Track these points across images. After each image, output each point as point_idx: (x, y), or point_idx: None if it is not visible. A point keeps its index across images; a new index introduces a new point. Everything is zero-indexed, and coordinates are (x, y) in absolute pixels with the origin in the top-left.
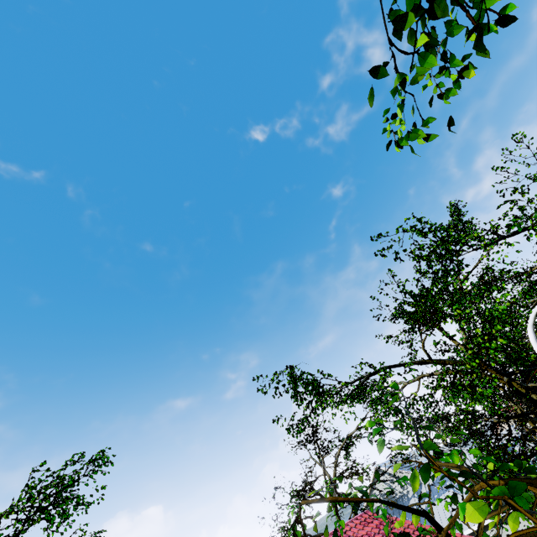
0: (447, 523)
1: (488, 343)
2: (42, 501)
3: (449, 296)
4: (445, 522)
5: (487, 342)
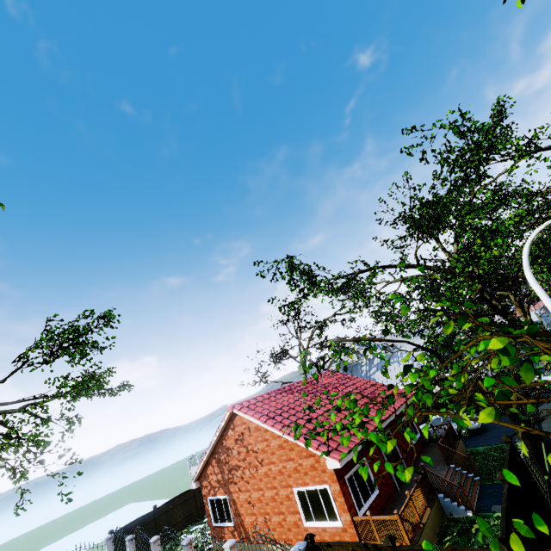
0: (387, 382)
1: (483, 254)
2: (62, 342)
3: (456, 208)
4: (385, 381)
5: (483, 253)
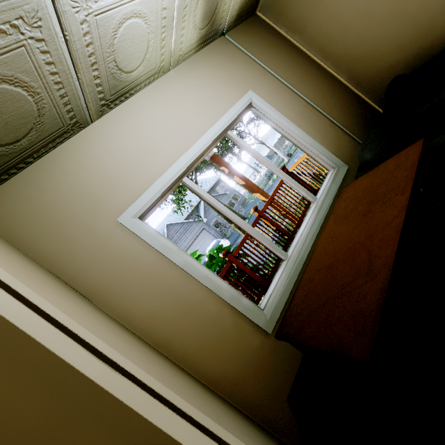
0: None
1: None
2: None
3: None
4: None
5: None
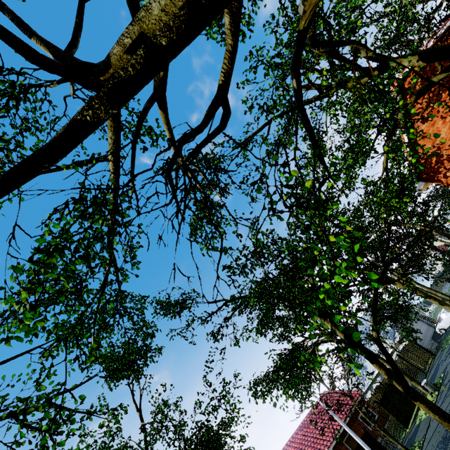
0: (371, 367)
1: None
2: None
3: None
4: (371, 366)
5: None
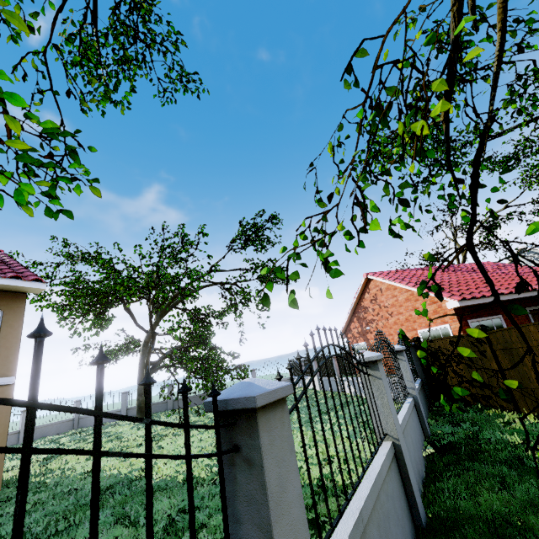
0: None
1: None
2: (249, 235)
3: None
4: None
5: None
